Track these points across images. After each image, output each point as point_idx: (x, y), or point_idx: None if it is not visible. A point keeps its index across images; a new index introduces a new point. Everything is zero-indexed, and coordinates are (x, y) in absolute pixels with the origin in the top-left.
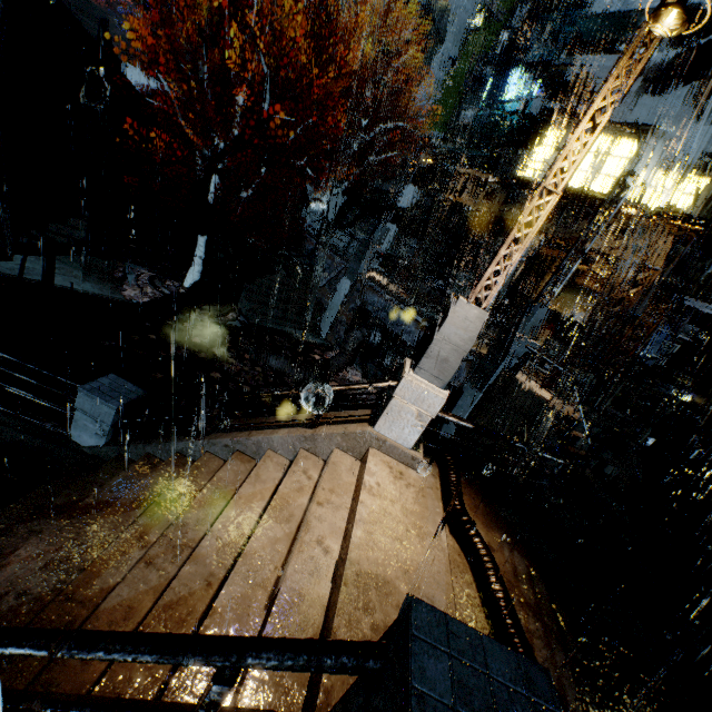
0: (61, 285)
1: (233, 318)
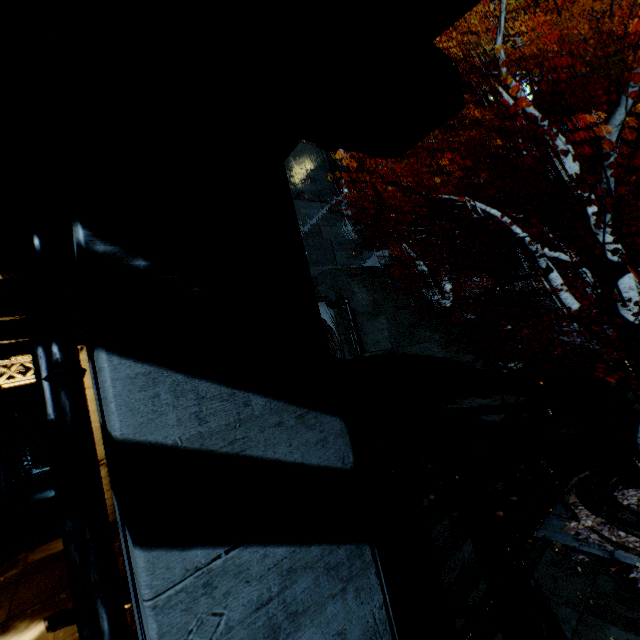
0: None
1: None
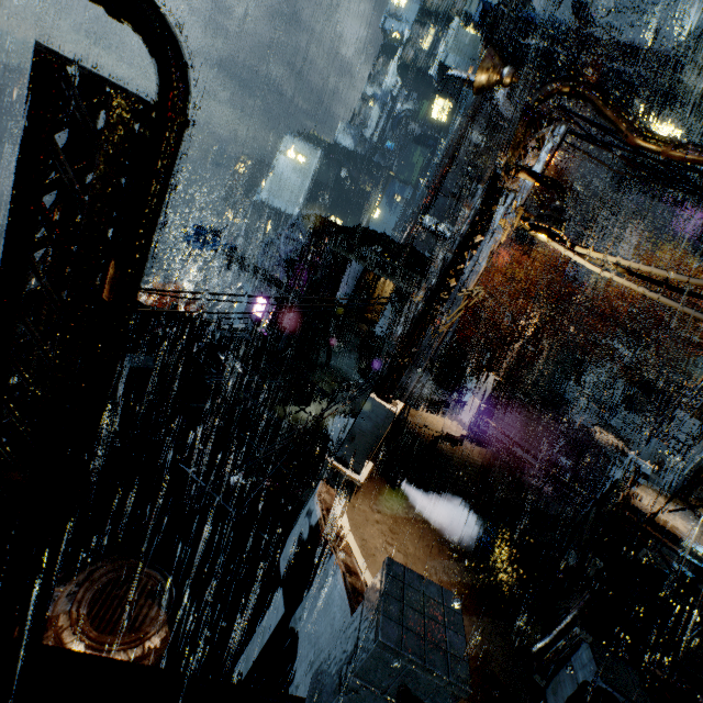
0: None
1: None
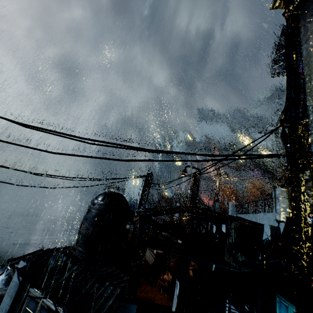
0: None
1: None
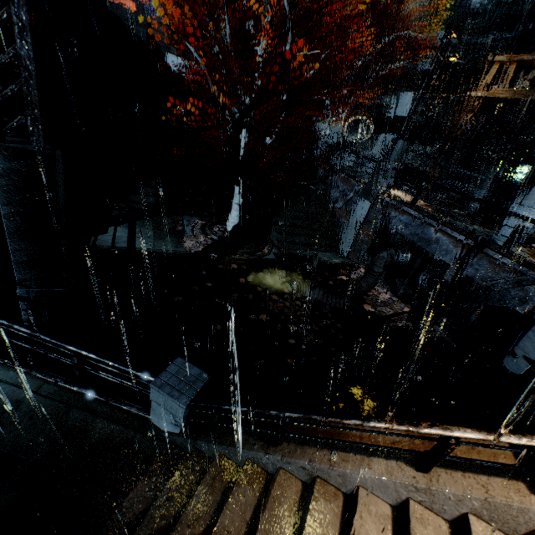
0: (140, 247)
1: (268, 252)
